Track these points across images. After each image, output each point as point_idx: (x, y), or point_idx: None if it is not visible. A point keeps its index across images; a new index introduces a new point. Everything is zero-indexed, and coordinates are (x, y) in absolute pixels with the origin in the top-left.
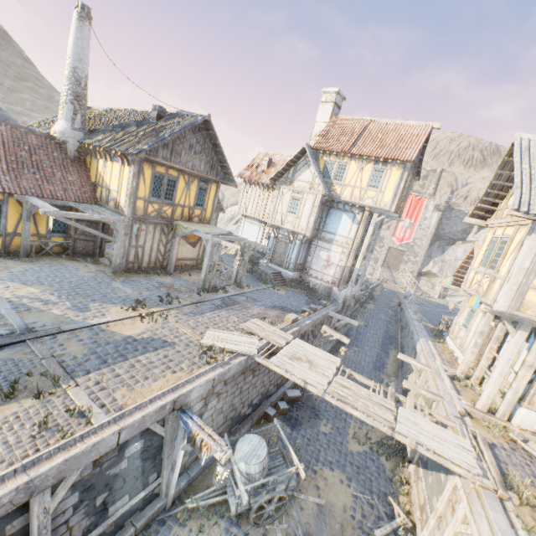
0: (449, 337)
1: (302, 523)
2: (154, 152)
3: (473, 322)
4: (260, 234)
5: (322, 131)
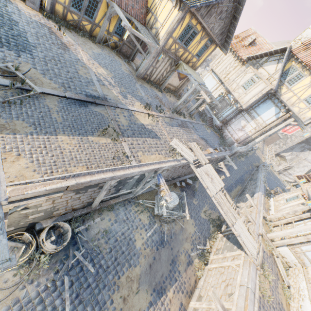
0: (273, 199)
1: (174, 229)
2: (199, 7)
3: (293, 202)
4: (214, 87)
5: (308, 39)
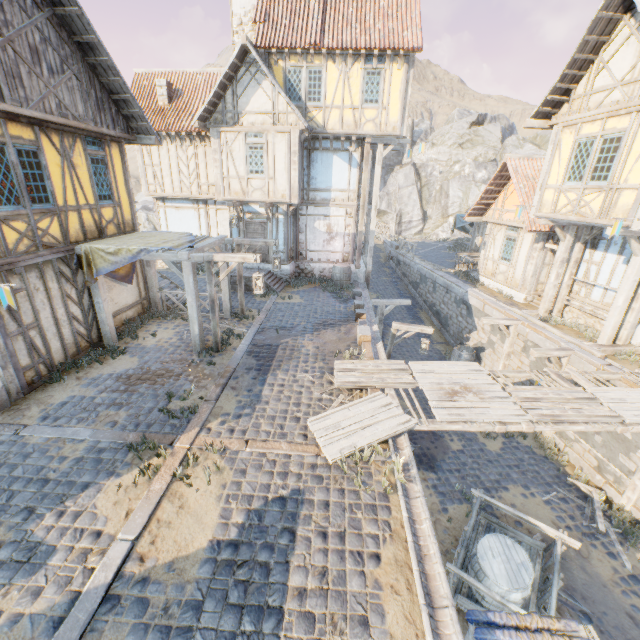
0: (483, 277)
1: None
2: None
3: (519, 251)
4: (202, 222)
5: (255, 10)
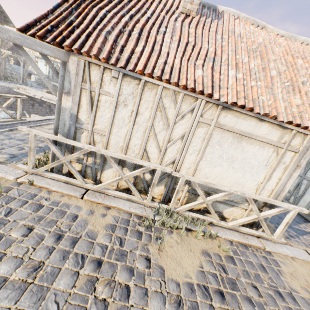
0: None
1: None
2: None
3: None
4: (47, 68)
5: None
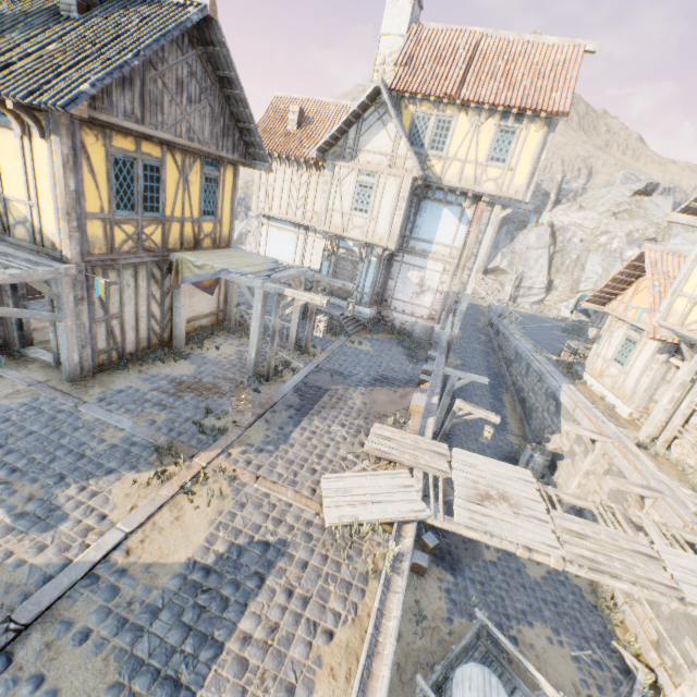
0: (588, 375)
1: None
2: (102, 98)
3: (636, 357)
4: (299, 247)
5: (400, 53)
